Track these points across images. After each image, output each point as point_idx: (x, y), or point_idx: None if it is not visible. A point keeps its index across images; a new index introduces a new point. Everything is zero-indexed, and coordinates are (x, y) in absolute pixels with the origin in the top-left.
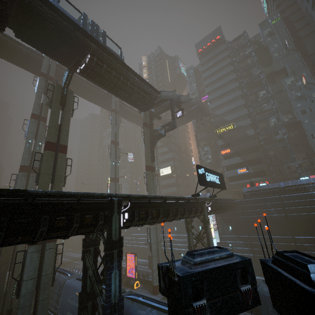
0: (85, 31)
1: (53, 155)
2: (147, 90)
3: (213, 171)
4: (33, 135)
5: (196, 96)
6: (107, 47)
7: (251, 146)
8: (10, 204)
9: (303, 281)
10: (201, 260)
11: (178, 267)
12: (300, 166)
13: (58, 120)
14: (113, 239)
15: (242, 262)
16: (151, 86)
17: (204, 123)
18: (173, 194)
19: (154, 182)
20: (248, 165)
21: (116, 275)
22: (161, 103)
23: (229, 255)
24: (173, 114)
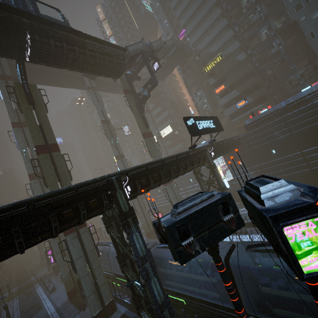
0: (8, 5)
1: (48, 156)
2: (111, 51)
3: (205, 116)
4: (24, 144)
5: (172, 35)
6: (43, 17)
7: (245, 74)
8: (15, 216)
9: (259, 202)
10: (184, 209)
11: (167, 219)
12: (302, 76)
13: (35, 121)
14: (124, 211)
15: (222, 198)
16: (114, 45)
17: (190, 65)
18: (181, 150)
19: (156, 147)
20: (246, 95)
21: (138, 236)
22: (134, 61)
23: (209, 196)
24: (150, 69)
